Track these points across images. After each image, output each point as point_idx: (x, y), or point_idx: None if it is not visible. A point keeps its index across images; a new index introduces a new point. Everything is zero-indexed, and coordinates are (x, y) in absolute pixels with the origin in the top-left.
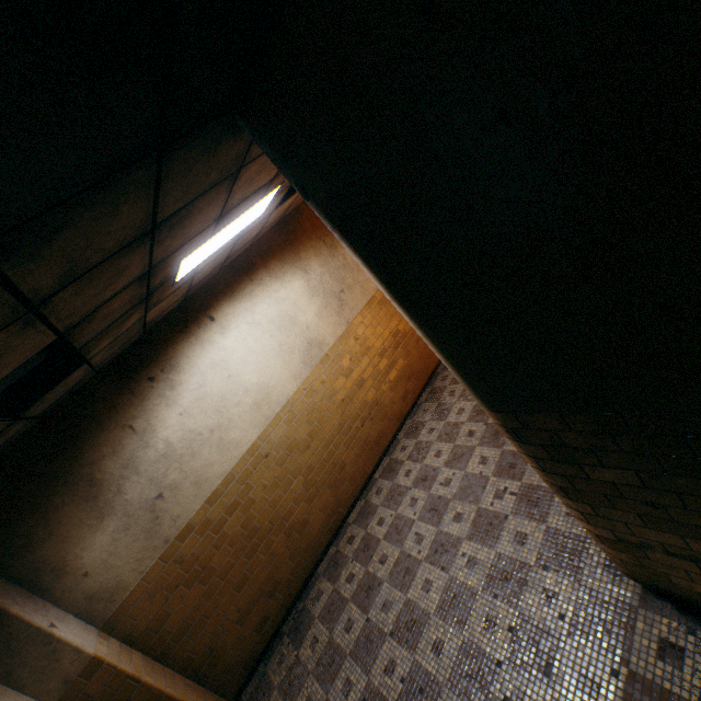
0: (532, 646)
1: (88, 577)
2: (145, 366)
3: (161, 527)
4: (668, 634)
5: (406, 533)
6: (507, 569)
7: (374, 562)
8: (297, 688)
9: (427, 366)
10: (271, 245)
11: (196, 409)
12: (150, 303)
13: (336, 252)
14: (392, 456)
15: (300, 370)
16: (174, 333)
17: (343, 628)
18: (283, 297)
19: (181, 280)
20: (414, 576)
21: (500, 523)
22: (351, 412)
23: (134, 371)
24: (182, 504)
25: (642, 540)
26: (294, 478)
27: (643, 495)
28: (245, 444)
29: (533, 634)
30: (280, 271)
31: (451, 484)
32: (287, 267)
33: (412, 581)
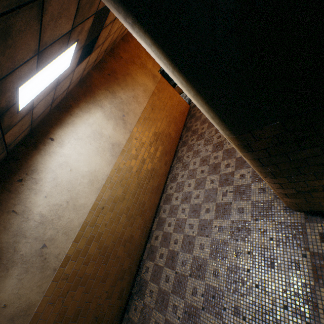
0: (262, 257)
1: (6, 307)
2: (13, 173)
3: (49, 263)
4: (322, 230)
5: (184, 226)
6: (239, 226)
7: (171, 244)
8: (148, 319)
9: (173, 147)
10: (78, 94)
11: (55, 192)
12: (3, 126)
13: (116, 95)
14: (166, 193)
15: (111, 160)
16: (29, 151)
17: (164, 281)
18: (92, 122)
19: (23, 110)
20: (194, 244)
21: (228, 206)
22: (142, 176)
23: (6, 178)
24: (59, 247)
25: (311, 188)
26: (120, 216)
27: (321, 160)
28: (89, 204)
29: (260, 251)
30: (87, 108)
31: (200, 197)
32: (91, 106)
33: (193, 247)
